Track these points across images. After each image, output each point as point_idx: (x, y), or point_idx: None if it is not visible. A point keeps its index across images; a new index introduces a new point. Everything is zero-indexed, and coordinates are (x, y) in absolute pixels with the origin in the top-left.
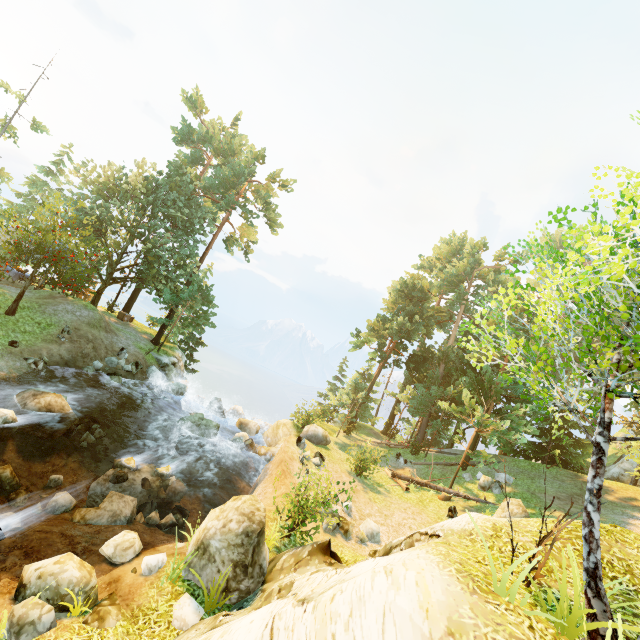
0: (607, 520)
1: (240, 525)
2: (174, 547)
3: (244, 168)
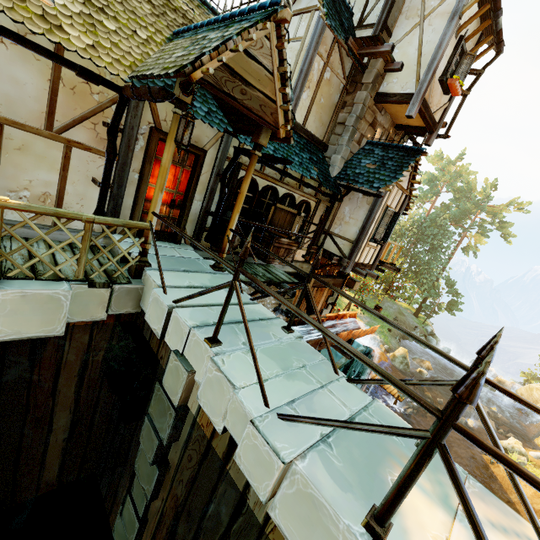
0: None
1: None
2: (534, 451)
3: (481, 200)
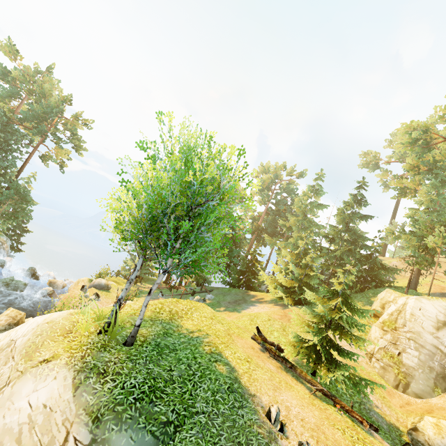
0: (241, 308)
1: (5, 322)
2: None
3: (54, 107)
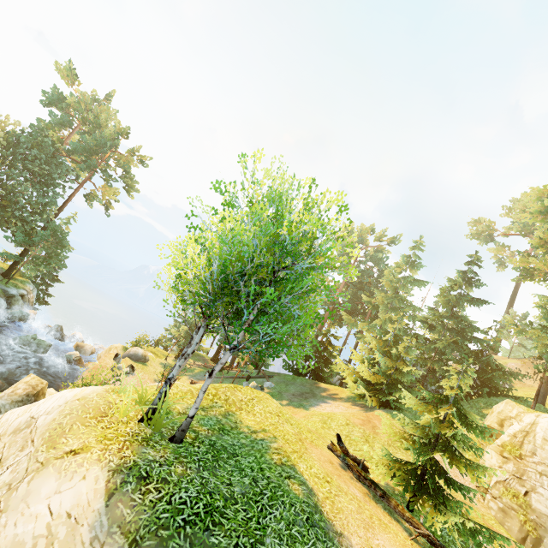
0: (309, 404)
1: (24, 391)
2: None
3: (108, 140)
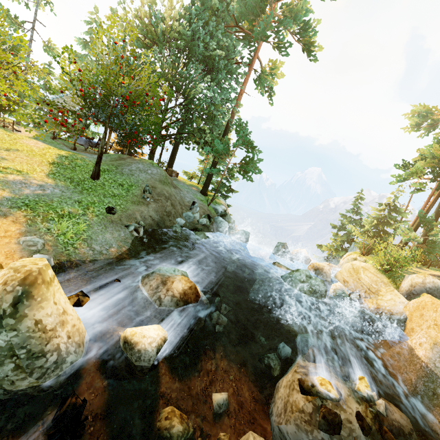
0: None
1: None
2: None
3: None
